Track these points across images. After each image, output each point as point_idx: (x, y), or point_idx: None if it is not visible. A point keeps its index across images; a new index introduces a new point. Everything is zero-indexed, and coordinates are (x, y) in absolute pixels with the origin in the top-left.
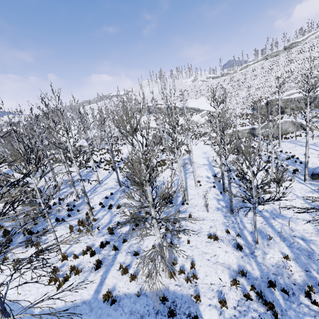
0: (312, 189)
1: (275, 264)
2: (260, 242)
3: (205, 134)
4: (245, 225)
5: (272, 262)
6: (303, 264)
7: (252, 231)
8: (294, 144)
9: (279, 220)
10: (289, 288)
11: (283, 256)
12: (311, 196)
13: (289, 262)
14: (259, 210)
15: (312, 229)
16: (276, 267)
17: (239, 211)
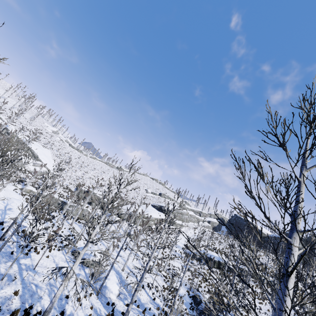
0: (67, 259)
1: (4, 296)
2: (4, 281)
3: (22, 182)
4: (1, 268)
5: (2, 295)
6: (24, 299)
7: (3, 273)
8: (80, 228)
9: (30, 272)
10: (3, 311)
11: (14, 292)
12: (63, 263)
13: (16, 296)
14: (21, 262)
15: (47, 281)
16: (3, 299)
17: (2, 258)
